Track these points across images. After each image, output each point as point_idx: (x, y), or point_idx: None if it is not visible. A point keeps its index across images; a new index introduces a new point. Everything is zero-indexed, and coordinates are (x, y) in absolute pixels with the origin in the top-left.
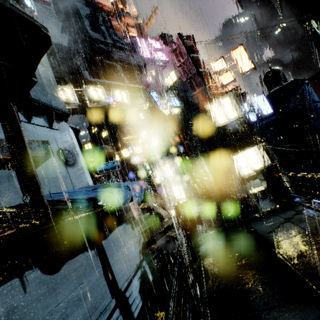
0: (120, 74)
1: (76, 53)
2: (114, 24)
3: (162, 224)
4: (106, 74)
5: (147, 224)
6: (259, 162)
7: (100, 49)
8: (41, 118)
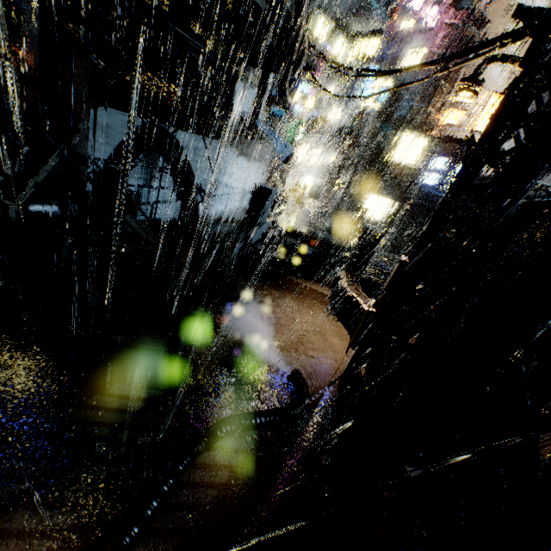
0: None
1: None
2: None
3: None
4: None
5: None
6: (383, 214)
7: None
8: None
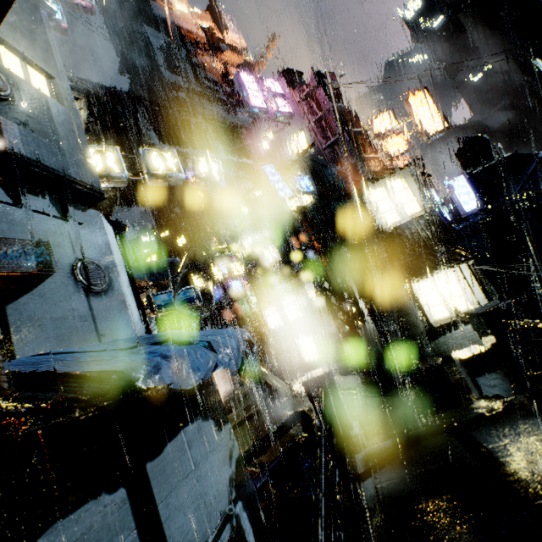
0: (212, 141)
1: (136, 101)
2: (205, 61)
3: (277, 408)
4: (188, 140)
5: (248, 407)
6: (463, 296)
7: (181, 101)
8: (45, 198)
